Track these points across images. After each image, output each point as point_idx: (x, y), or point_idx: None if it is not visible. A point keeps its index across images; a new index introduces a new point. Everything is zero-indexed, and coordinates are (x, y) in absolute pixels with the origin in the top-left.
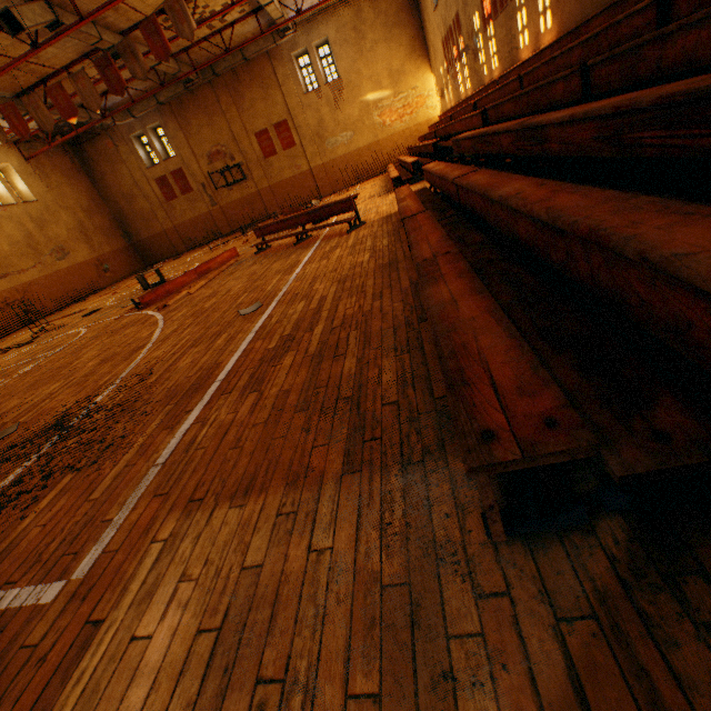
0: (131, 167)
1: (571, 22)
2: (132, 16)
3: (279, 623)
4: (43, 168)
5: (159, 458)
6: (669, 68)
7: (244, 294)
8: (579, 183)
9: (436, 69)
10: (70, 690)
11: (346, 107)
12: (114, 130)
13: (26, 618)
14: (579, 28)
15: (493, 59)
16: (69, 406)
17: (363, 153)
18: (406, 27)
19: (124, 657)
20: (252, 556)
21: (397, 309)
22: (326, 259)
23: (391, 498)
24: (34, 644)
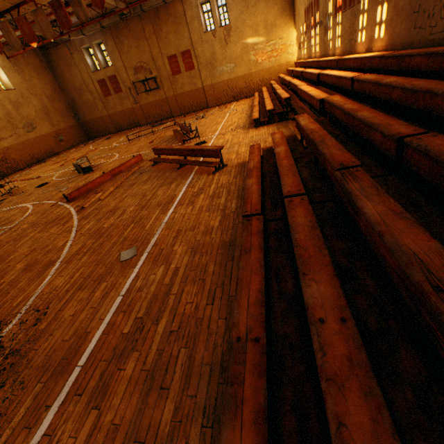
0: (81, 70)
1: (398, 41)
2: None
3: None
4: (20, 65)
5: None
6: None
7: (131, 225)
8: (376, 281)
9: (298, 27)
10: None
11: (232, 45)
12: (70, 42)
13: None
14: (403, 56)
15: (337, 40)
16: None
17: (240, 80)
18: None
19: None
20: None
21: (219, 331)
22: (191, 205)
23: None
24: None
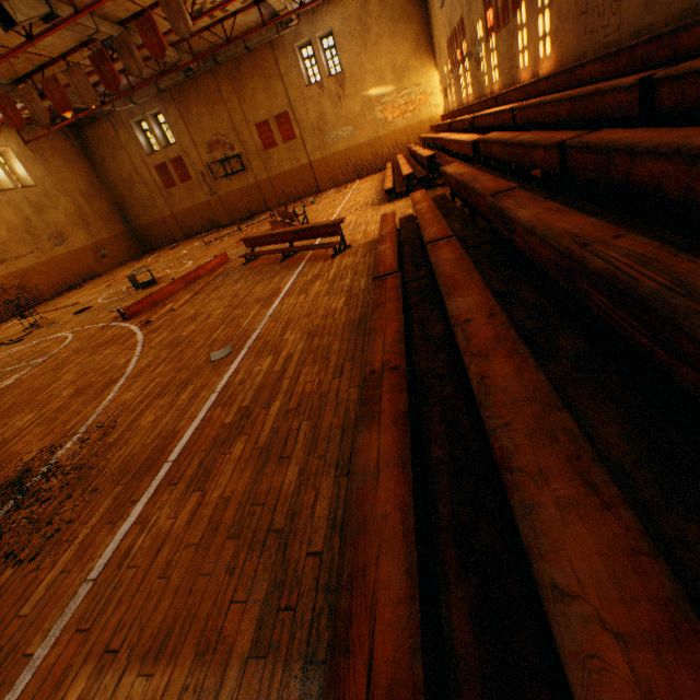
0: (131, 153)
1: (569, 55)
2: (131, 6)
3: None
4: (43, 152)
5: (93, 569)
6: (638, 184)
7: (221, 327)
8: (538, 294)
9: (440, 67)
10: None
11: (348, 101)
12: (115, 115)
13: None
14: (574, 69)
15: (494, 72)
16: (33, 454)
17: (364, 149)
18: (412, 21)
19: None
20: None
21: (351, 398)
22: (304, 293)
23: None
24: None
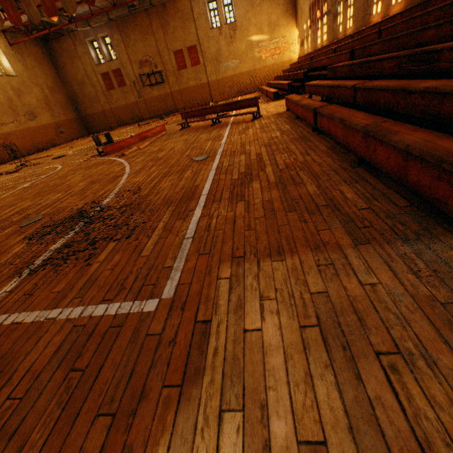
0: (84, 62)
1: None
2: None
3: (368, 323)
4: (22, 53)
5: (186, 234)
6: None
7: (188, 150)
8: None
9: (300, 25)
10: (211, 359)
11: (237, 42)
12: (75, 34)
13: (137, 319)
14: (429, 1)
15: (349, 21)
16: (80, 206)
17: (244, 76)
18: None
19: (245, 340)
20: (313, 287)
21: (327, 161)
22: (243, 134)
23: (408, 257)
24: (157, 334)
